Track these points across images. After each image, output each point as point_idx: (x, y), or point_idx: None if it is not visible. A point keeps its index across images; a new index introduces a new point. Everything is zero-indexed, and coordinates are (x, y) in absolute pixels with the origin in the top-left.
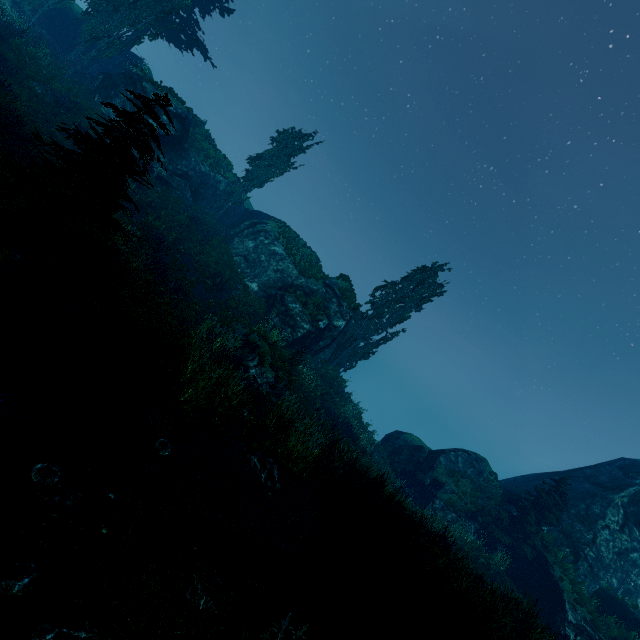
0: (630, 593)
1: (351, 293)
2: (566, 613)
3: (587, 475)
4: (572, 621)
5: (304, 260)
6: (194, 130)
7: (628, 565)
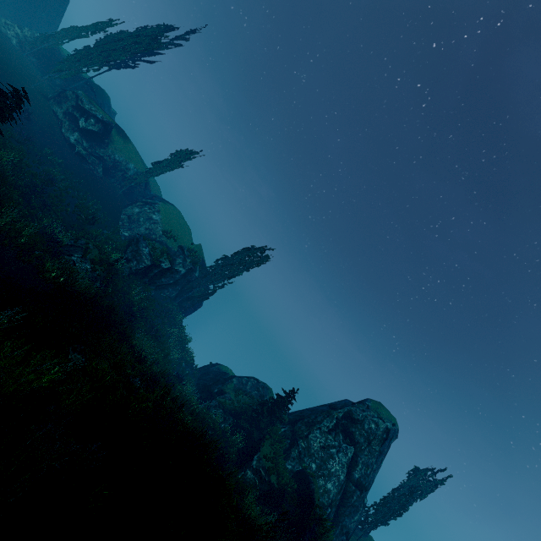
0: (323, 476)
1: (197, 253)
2: (252, 461)
3: (332, 404)
4: (253, 466)
5: (174, 229)
6: (118, 134)
7: (327, 456)
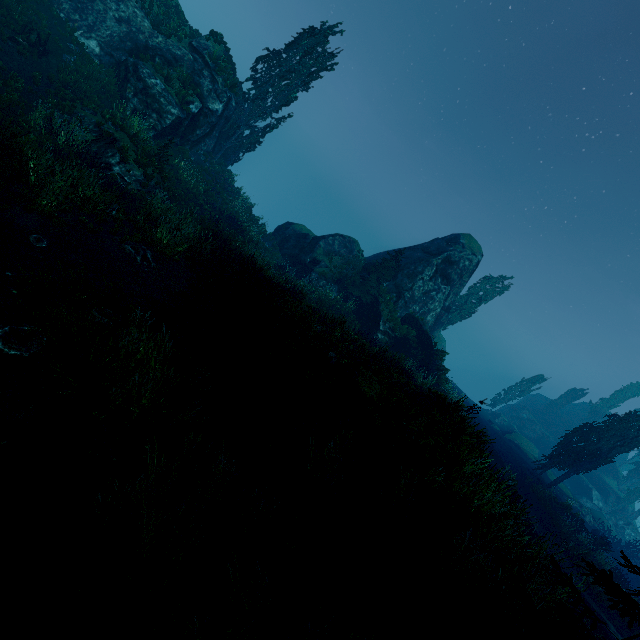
0: (424, 314)
1: (226, 63)
2: (380, 326)
3: (424, 247)
4: (382, 330)
5: (157, 2)
6: None
7: (428, 299)
